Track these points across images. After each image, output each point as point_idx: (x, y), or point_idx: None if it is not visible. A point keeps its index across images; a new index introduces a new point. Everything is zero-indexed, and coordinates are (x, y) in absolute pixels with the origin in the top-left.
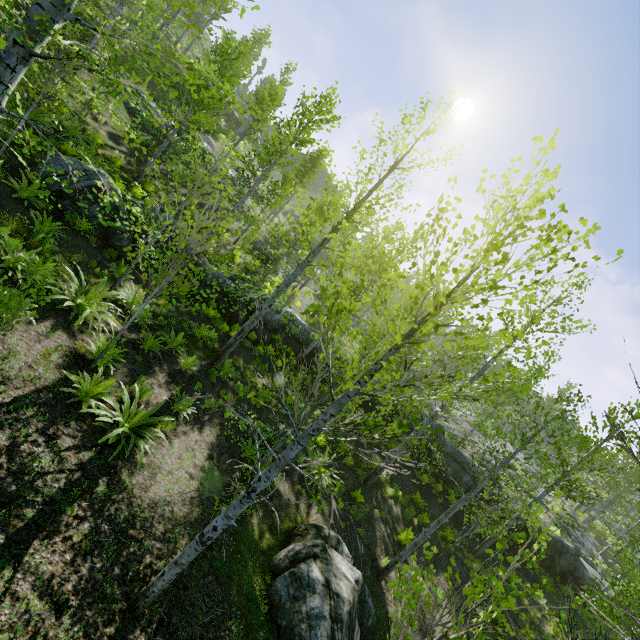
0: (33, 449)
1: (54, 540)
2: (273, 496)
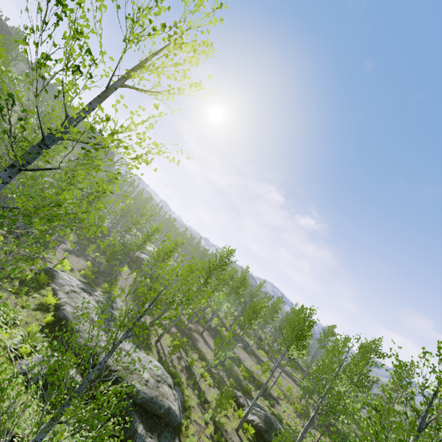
0: None
1: None
2: None
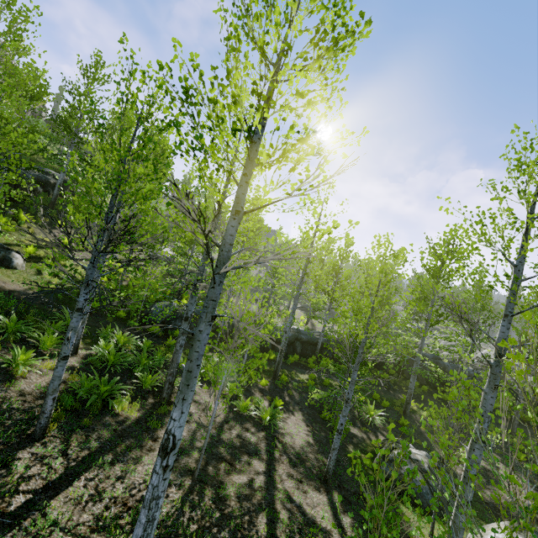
0: (245, 435)
1: (280, 463)
2: (352, 437)
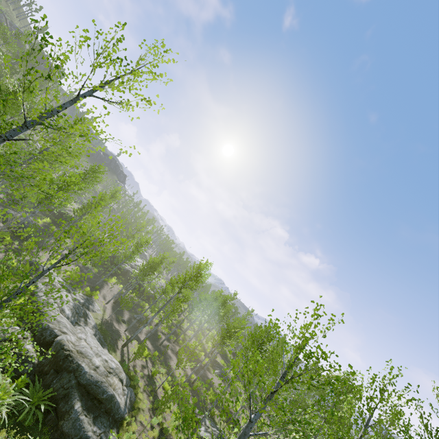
0: None
1: None
2: None
